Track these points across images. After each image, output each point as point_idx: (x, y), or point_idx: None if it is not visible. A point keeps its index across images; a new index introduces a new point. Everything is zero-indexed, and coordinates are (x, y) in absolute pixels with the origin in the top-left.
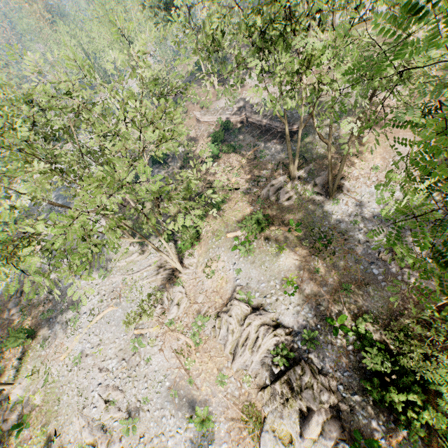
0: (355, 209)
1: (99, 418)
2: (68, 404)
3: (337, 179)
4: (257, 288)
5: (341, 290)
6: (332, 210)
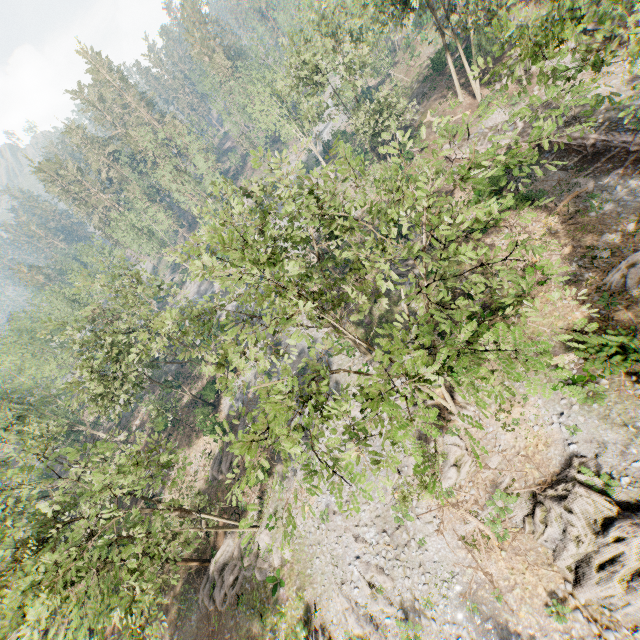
0: None
1: (365, 604)
2: (322, 572)
3: None
4: (621, 467)
5: None
6: None
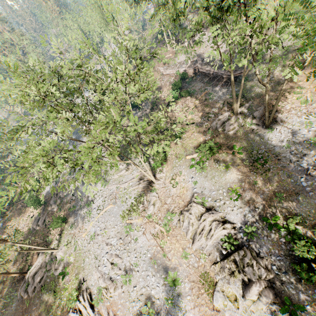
0: (287, 136)
1: (108, 273)
2: (89, 263)
3: (272, 113)
4: (209, 194)
5: (275, 198)
6: (267, 137)
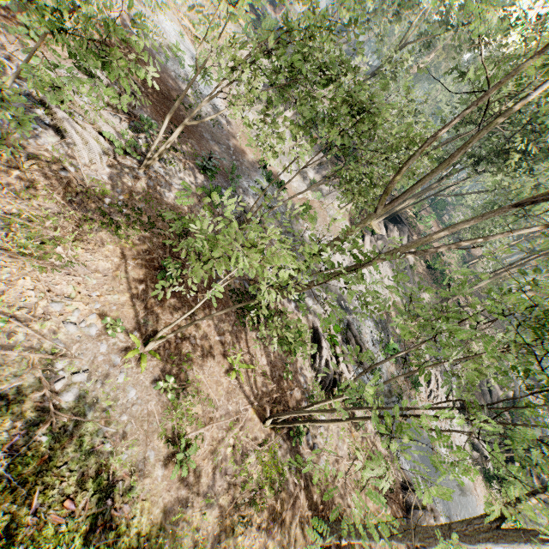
0: None
1: None
2: None
3: None
4: None
5: None
6: None
